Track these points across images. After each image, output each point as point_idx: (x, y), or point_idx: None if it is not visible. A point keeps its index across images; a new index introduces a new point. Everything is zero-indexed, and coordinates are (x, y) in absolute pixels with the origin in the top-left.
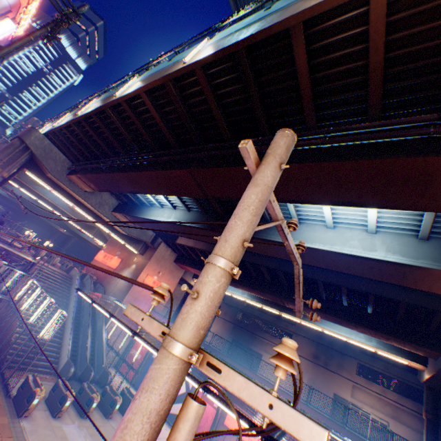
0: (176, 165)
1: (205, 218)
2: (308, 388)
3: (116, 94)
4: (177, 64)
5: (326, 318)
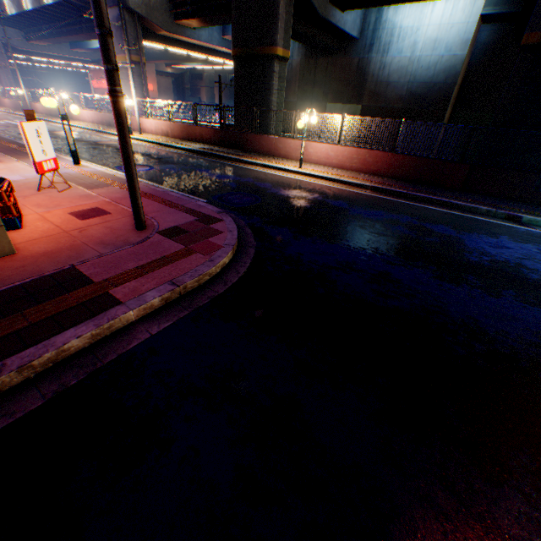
0: (79, 33)
1: None
2: None
3: (26, 9)
4: None
5: None
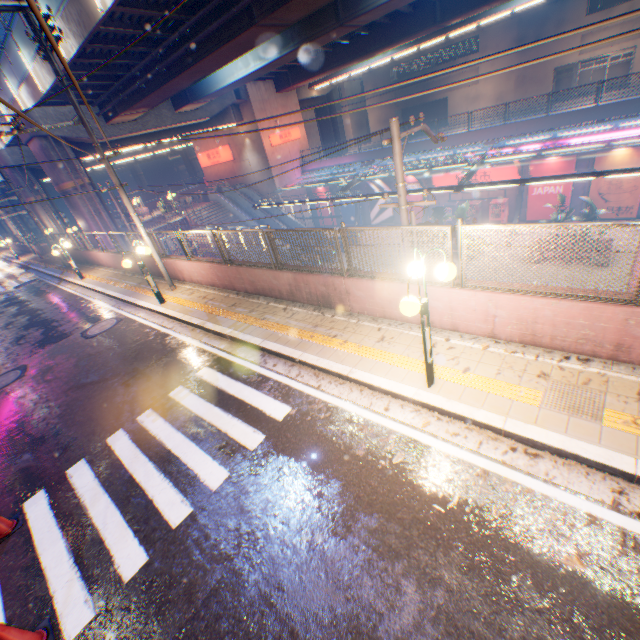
0: (234, 28)
1: (289, 30)
2: (517, 91)
3: (99, 8)
4: None
5: (509, 1)
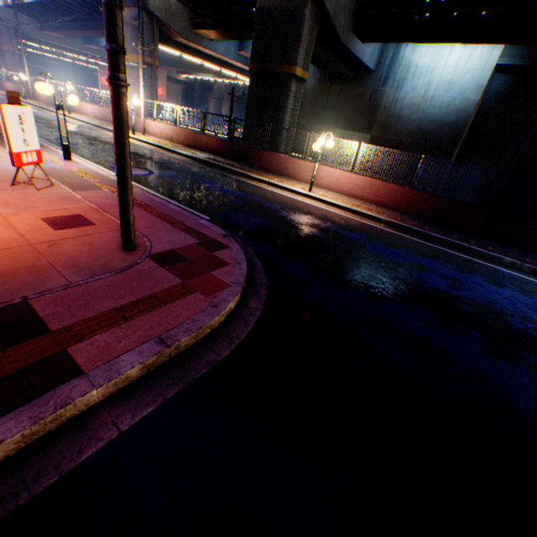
0: (94, 29)
1: None
2: None
3: None
4: None
5: None
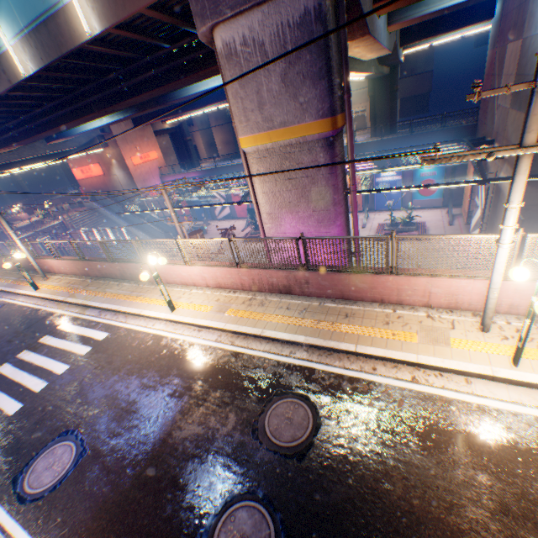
0: (82, 112)
1: None
2: None
3: None
4: (3, 61)
5: None
